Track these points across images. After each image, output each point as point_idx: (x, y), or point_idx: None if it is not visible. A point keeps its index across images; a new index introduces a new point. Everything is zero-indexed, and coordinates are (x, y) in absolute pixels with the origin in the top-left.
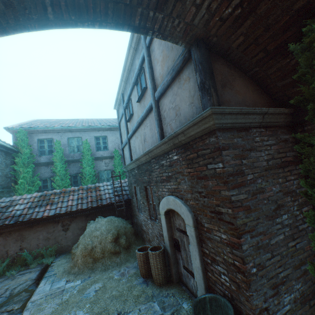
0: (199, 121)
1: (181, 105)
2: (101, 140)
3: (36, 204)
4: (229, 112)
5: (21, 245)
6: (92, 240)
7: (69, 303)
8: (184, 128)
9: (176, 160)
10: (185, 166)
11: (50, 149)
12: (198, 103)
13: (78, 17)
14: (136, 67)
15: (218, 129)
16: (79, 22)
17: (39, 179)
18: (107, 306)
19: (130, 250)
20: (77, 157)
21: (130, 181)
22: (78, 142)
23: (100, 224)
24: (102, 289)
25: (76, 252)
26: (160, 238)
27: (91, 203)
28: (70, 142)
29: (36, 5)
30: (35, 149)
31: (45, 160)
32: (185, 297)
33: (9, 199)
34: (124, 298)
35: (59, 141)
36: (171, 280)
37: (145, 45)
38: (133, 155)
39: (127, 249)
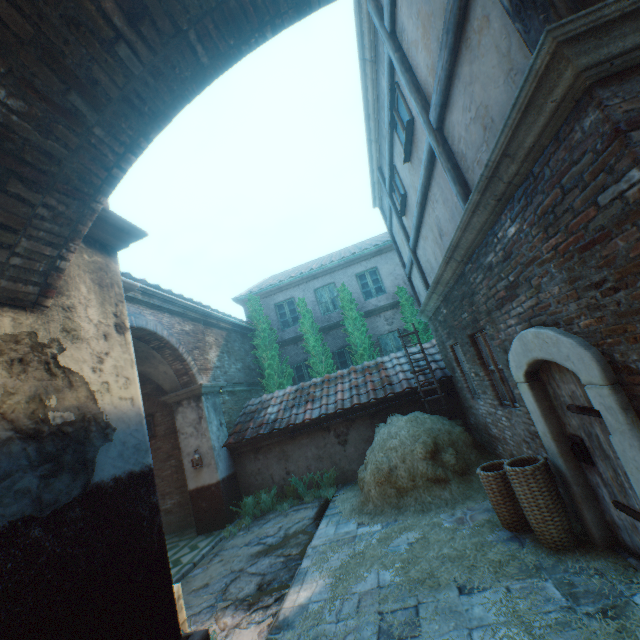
0: (532, 93)
1: (488, 97)
2: (367, 277)
3: (292, 404)
4: (622, 12)
5: (286, 467)
6: (387, 456)
7: (366, 556)
8: (502, 139)
9: (516, 236)
10: (539, 238)
11: (293, 316)
12: (523, 59)
13: (238, 37)
14: (384, 95)
15: (598, 83)
16: (242, 45)
17: (290, 367)
18: (434, 572)
19: (471, 478)
20: (334, 319)
21: (439, 338)
22: (331, 294)
23: (396, 427)
24: (421, 542)
25: (364, 477)
26: (533, 444)
27: (374, 393)
28: (318, 297)
29: (183, 54)
30: (275, 321)
31: (290, 335)
32: (638, 583)
33: (258, 400)
34: (469, 563)
35: (302, 299)
36: (586, 542)
37: (385, 33)
38: (429, 279)
39: (463, 476)
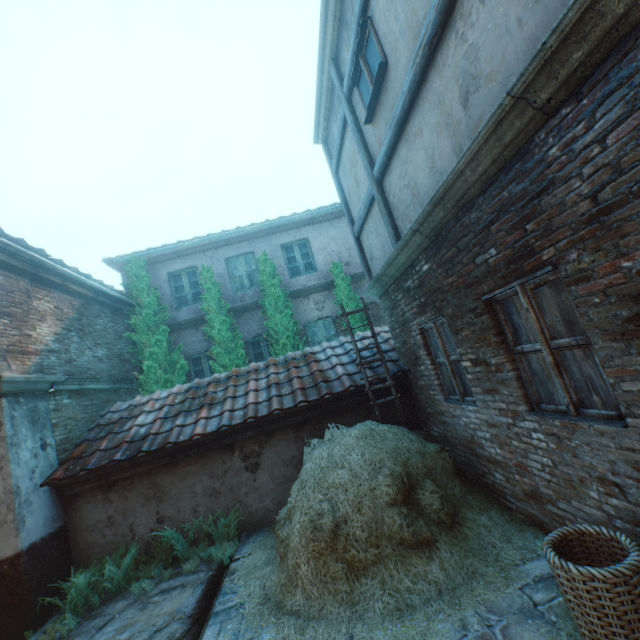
0: None
1: None
2: (295, 250)
3: (178, 410)
4: None
5: (158, 512)
6: (329, 500)
7: None
8: None
9: None
10: None
11: (195, 291)
12: None
13: None
14: None
15: None
16: None
17: (185, 359)
18: None
19: (464, 532)
20: (251, 298)
21: (399, 317)
22: (248, 266)
23: (342, 447)
24: None
25: (288, 536)
26: None
27: (303, 393)
28: (231, 268)
29: None
30: (167, 296)
31: (188, 316)
32: None
33: (127, 404)
34: None
35: (208, 267)
36: None
37: None
38: (403, 220)
39: (452, 528)
